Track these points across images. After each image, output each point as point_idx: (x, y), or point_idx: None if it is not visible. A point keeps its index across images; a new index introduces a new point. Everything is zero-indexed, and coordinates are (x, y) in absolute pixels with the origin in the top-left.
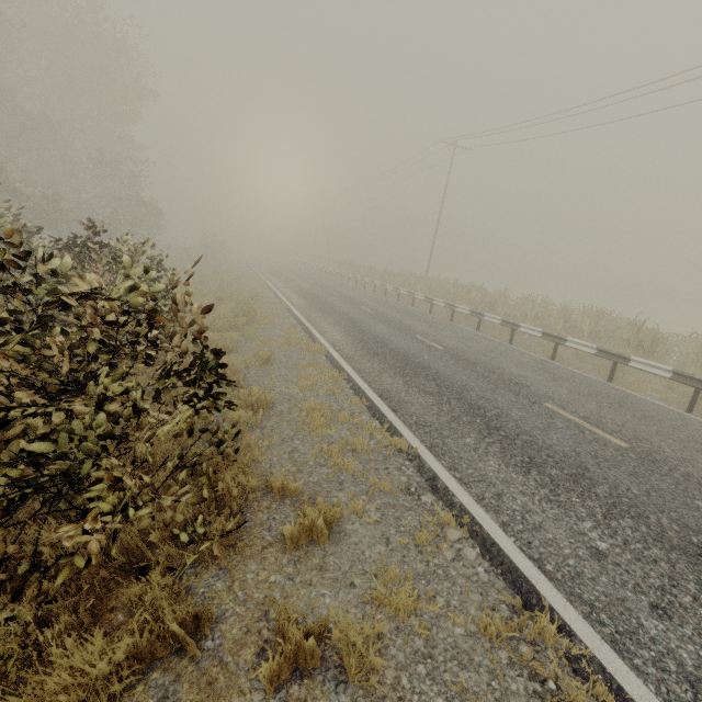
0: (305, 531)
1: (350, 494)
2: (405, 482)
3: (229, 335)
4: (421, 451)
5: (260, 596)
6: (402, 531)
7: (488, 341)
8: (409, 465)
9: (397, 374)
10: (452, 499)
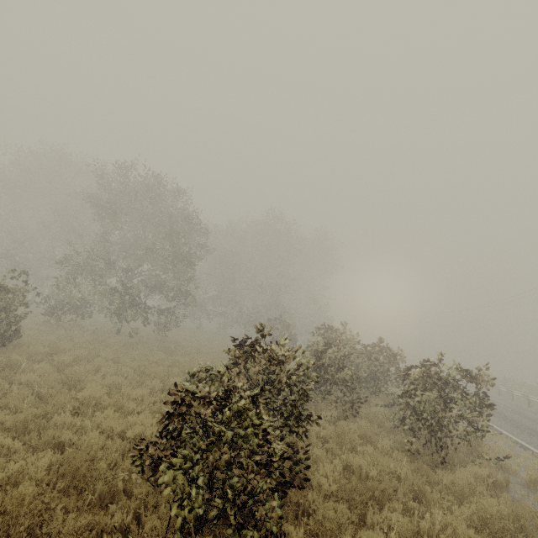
0: (532, 482)
1: None
2: None
3: None
4: None
5: (520, 493)
6: None
7: None
8: None
9: None
10: None
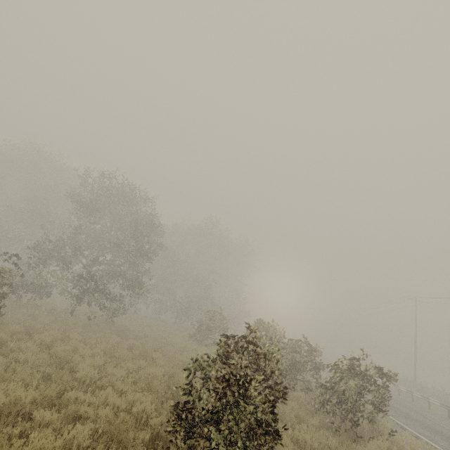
0: None
1: None
2: None
3: None
4: None
5: None
6: None
7: None
8: None
9: (424, 429)
10: None
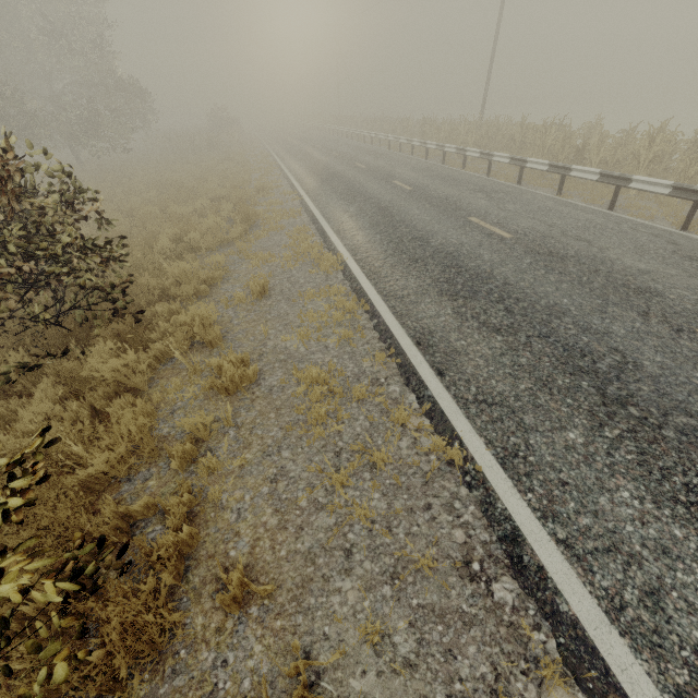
0: None
1: (361, 589)
2: (460, 542)
3: (214, 259)
4: (488, 468)
5: None
6: (457, 696)
7: (578, 211)
8: (467, 499)
9: (443, 295)
10: (555, 603)
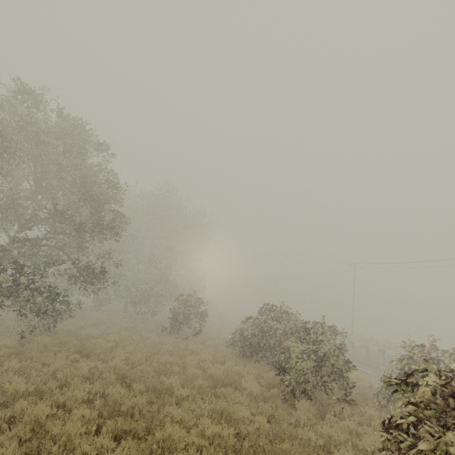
0: None
1: None
2: None
3: None
4: None
5: None
6: None
7: None
8: None
9: None
10: None
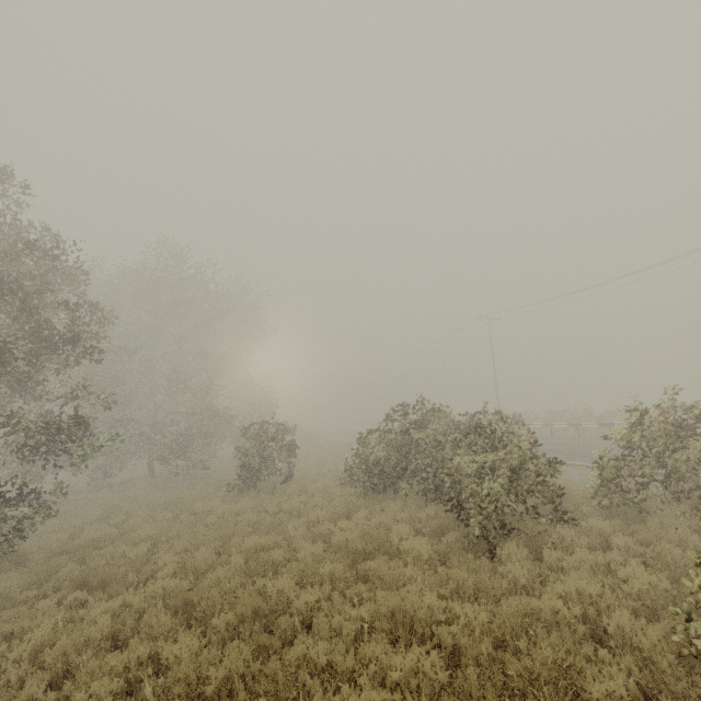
0: None
1: None
2: None
3: None
4: None
5: None
6: None
7: None
8: None
9: None
10: None
